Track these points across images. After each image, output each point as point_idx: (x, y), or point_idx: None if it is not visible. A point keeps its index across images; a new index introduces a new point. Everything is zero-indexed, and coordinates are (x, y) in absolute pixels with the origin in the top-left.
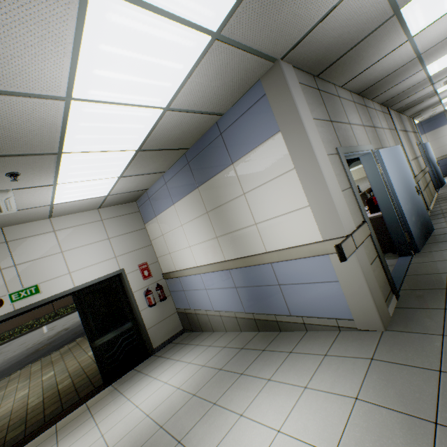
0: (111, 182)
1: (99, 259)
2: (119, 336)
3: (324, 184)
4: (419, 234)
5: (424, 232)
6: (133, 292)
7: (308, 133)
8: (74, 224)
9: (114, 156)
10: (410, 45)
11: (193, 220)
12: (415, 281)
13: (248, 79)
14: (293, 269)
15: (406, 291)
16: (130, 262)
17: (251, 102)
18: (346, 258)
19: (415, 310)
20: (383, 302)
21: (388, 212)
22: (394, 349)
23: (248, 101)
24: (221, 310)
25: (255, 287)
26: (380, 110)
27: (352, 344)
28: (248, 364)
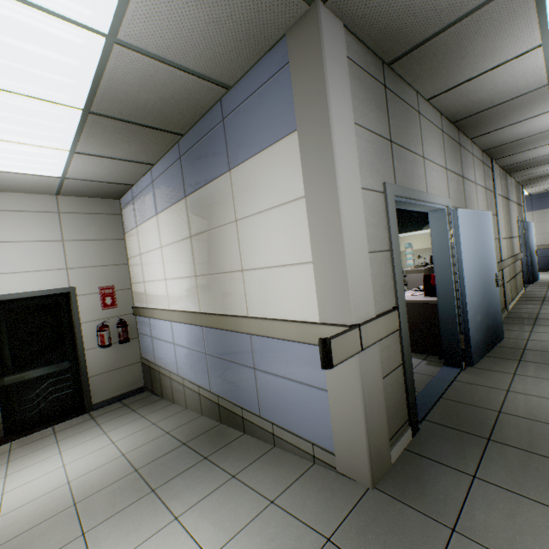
0: (59, 157)
1: (40, 266)
2: (45, 378)
3: (339, 233)
4: (480, 341)
5: (488, 339)
6: (82, 322)
7: (334, 140)
8: (12, 207)
9: (43, 110)
10: (543, 57)
11: (174, 243)
12: (450, 411)
13: (264, 25)
14: (275, 353)
15: (431, 425)
16: (87, 281)
17: (269, 73)
18: (332, 365)
19: (431, 464)
20: (385, 439)
21: (446, 301)
22: (370, 532)
23: (265, 71)
24: (185, 377)
25: (227, 361)
26: (481, 158)
27: (316, 496)
28: (173, 475)
